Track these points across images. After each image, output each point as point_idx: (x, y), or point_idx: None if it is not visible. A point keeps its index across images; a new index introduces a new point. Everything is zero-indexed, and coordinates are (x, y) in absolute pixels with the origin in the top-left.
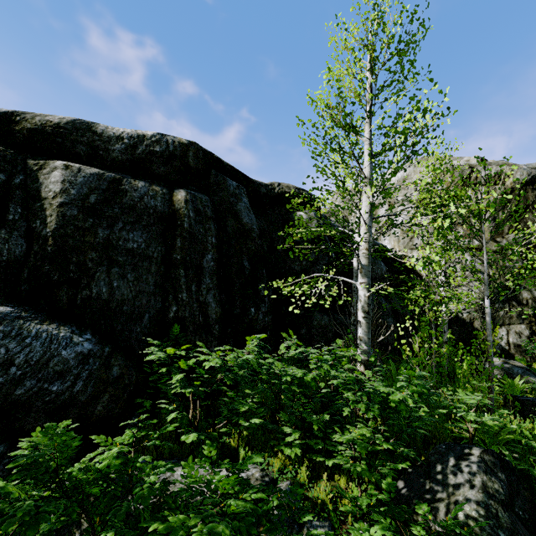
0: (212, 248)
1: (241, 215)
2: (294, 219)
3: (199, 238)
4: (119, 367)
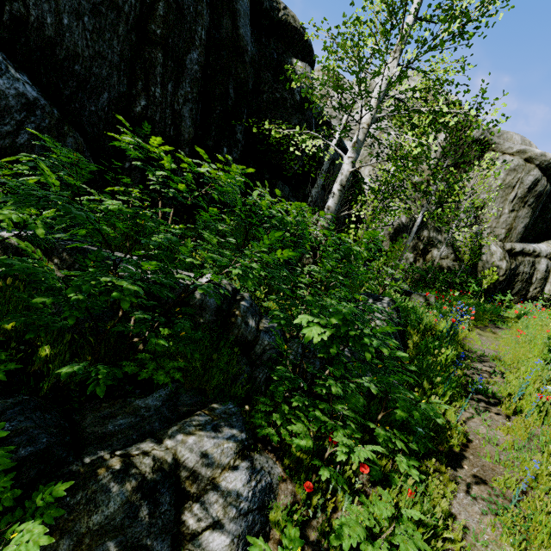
0: (199, 45)
1: (239, 21)
2: (289, 67)
3: (188, 19)
4: (74, 140)
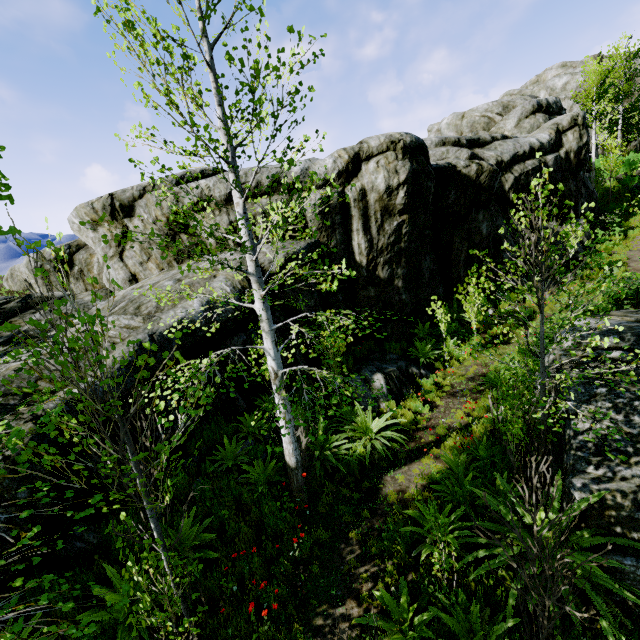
0: None
1: None
2: None
3: None
4: None
